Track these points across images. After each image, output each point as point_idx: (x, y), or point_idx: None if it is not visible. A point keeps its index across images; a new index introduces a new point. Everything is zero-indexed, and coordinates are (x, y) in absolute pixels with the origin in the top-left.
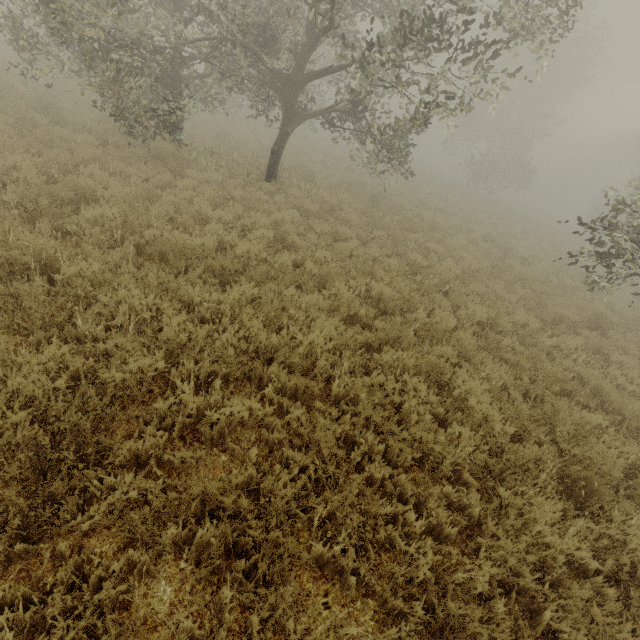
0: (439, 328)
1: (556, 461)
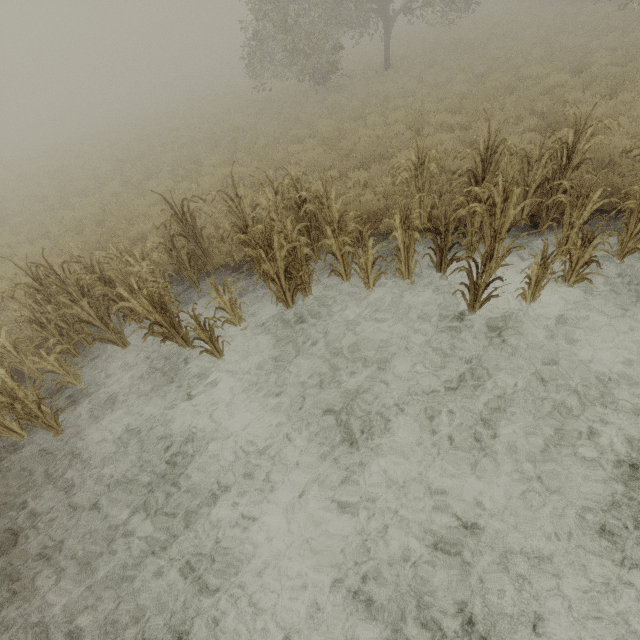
0: (514, 65)
1: (569, 69)
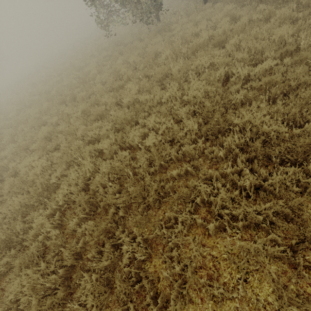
0: None
1: None
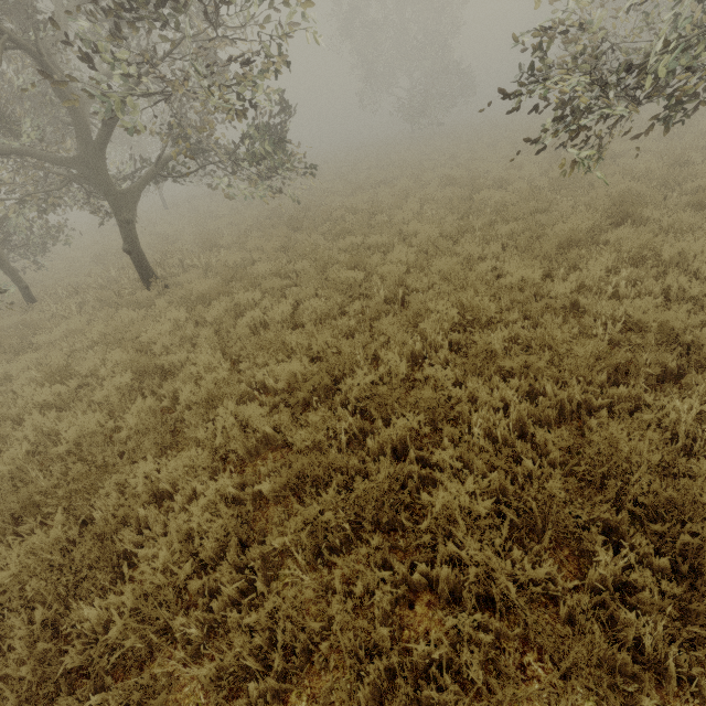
0: (381, 392)
1: (655, 600)
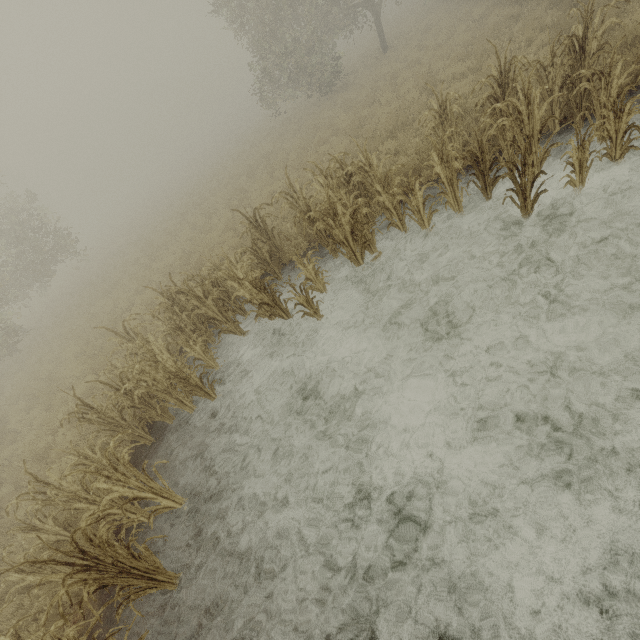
0: None
1: None
